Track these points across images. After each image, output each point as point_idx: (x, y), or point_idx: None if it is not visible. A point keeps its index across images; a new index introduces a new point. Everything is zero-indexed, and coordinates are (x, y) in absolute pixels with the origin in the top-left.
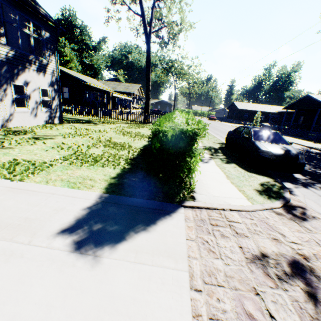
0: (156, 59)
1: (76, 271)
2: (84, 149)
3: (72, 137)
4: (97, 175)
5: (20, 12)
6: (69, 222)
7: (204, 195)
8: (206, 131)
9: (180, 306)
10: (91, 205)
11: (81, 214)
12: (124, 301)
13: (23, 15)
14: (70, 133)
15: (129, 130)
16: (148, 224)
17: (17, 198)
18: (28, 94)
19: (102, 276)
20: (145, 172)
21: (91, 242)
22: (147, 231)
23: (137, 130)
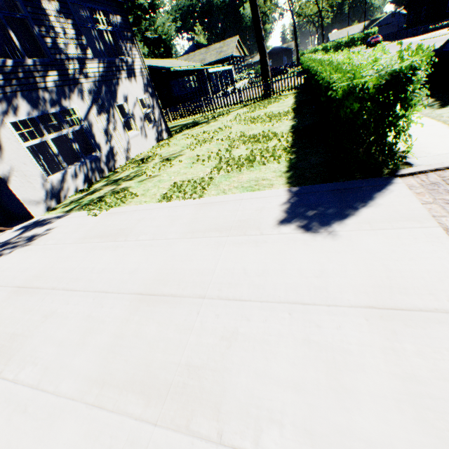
0: None
1: (321, 243)
2: (225, 155)
3: (198, 146)
4: (265, 174)
5: (87, 4)
6: (280, 216)
7: (423, 158)
8: None
9: (445, 249)
10: (287, 199)
11: (285, 208)
12: (382, 253)
13: (91, 6)
14: (193, 143)
15: (253, 115)
16: (364, 201)
17: (215, 209)
18: (131, 112)
19: (347, 242)
20: (319, 156)
21: (315, 224)
22: (367, 206)
23: (264, 111)
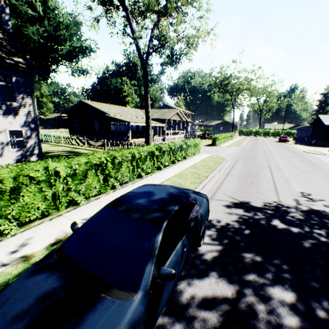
0: (211, 79)
1: None
2: None
3: None
4: None
5: None
6: None
7: None
8: (214, 167)
9: None
10: None
11: None
12: None
13: None
14: None
15: None
16: None
17: None
18: None
19: None
20: None
21: None
22: None
23: None
